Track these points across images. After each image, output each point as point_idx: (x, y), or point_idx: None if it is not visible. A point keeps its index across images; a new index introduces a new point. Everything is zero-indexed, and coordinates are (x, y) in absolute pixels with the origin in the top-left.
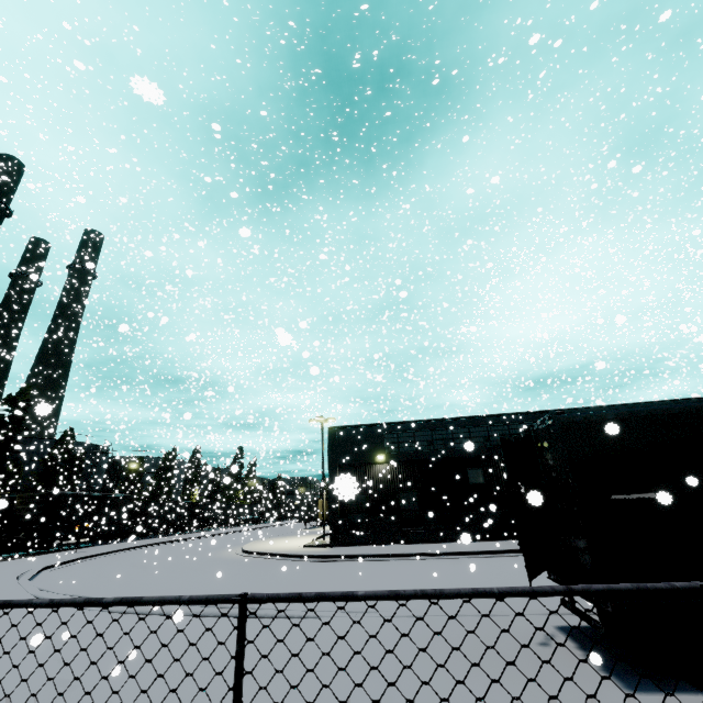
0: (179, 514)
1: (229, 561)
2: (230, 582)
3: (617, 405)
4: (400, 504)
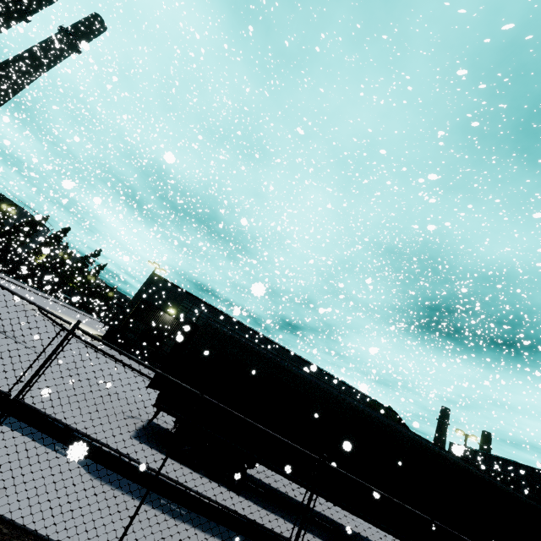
0: (16, 262)
1: (21, 308)
2: (6, 314)
3: (236, 333)
4: (163, 345)
